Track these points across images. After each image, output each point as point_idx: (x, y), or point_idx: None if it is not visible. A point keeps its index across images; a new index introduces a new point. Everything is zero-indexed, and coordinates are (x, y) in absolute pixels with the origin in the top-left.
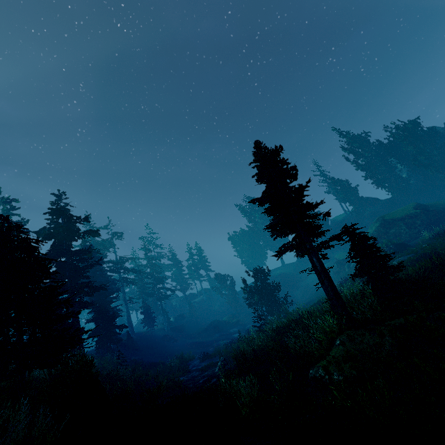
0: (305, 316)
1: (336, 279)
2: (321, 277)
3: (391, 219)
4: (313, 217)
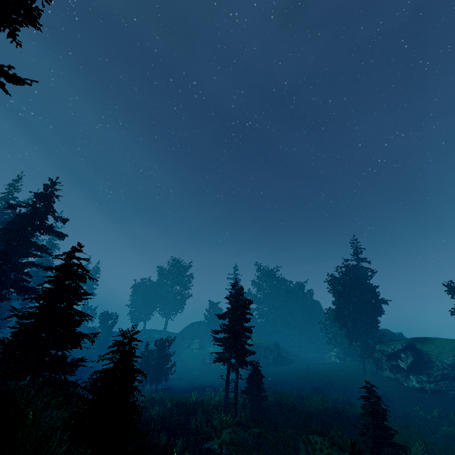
0: (187, 398)
1: (202, 369)
2: (228, 384)
3: (259, 344)
4: (247, 352)
